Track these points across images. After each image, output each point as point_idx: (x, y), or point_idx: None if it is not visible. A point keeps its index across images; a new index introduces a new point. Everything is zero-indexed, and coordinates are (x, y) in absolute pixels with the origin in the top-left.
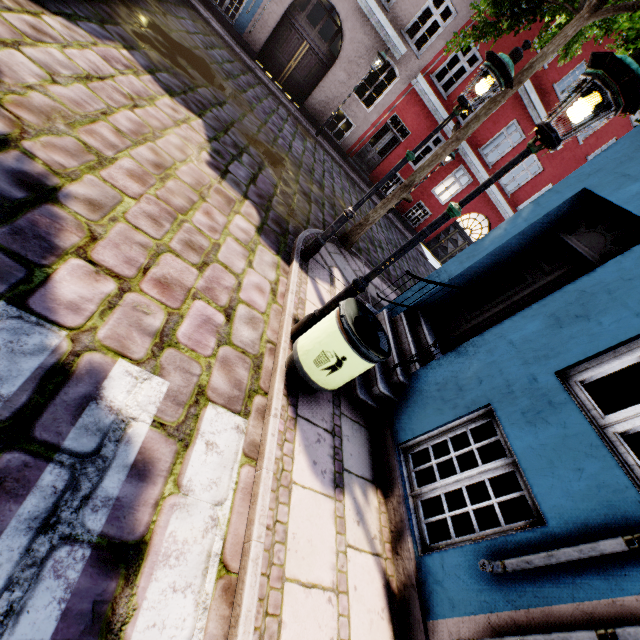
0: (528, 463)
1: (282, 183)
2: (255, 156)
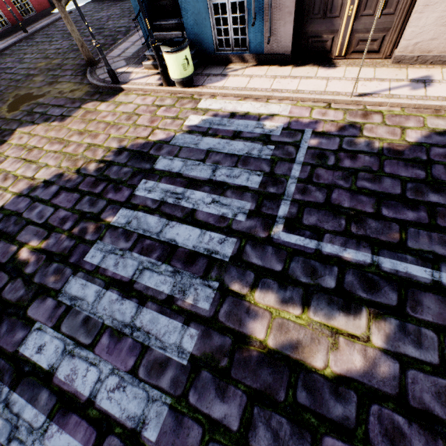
0: None
1: (49, 95)
2: (31, 107)
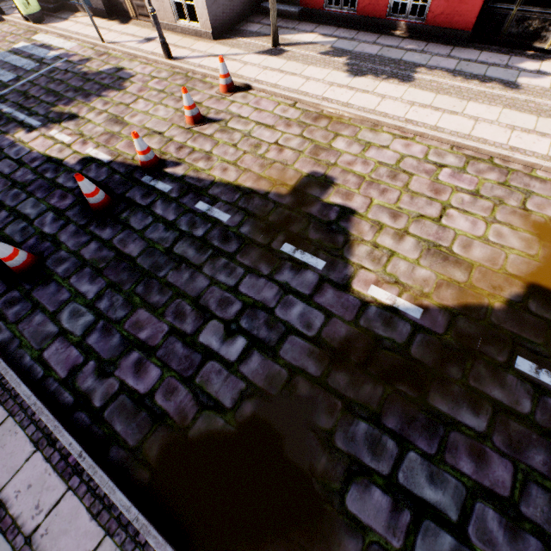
0: None
1: None
2: None
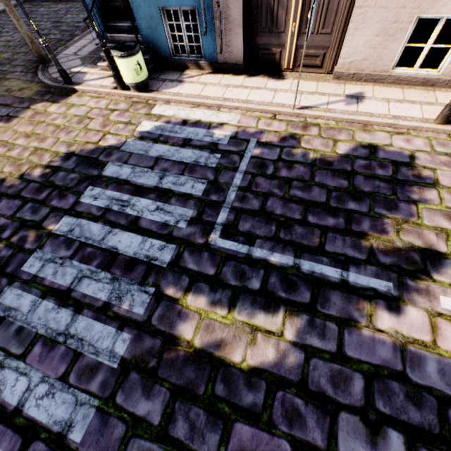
0: (180, 3)
1: None
2: None
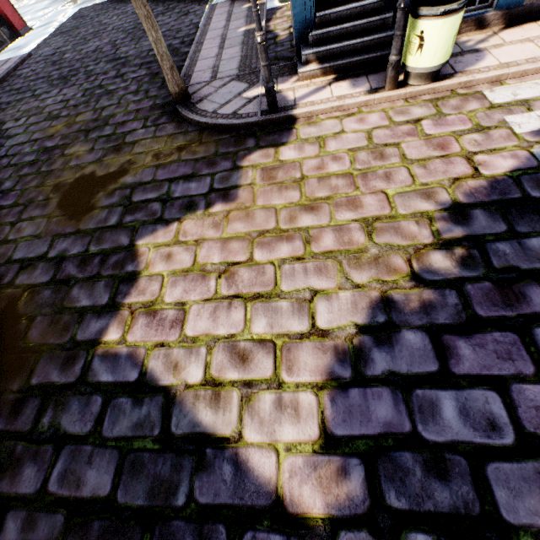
0: None
1: (136, 166)
2: (119, 196)
